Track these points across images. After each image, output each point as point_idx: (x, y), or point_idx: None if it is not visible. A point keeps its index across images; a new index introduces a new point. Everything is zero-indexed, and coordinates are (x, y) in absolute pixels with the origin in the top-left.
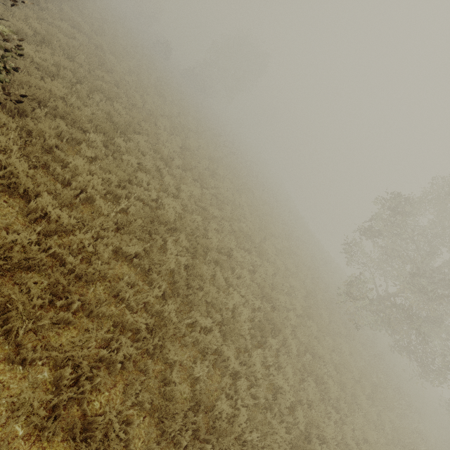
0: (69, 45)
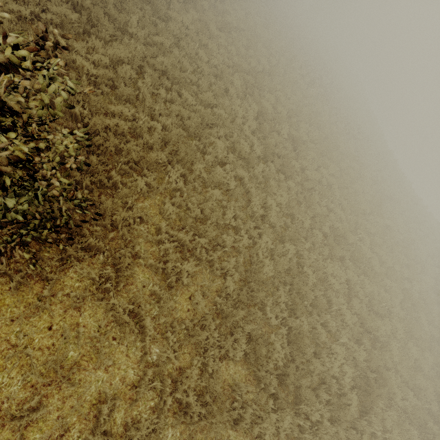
0: (116, 1)
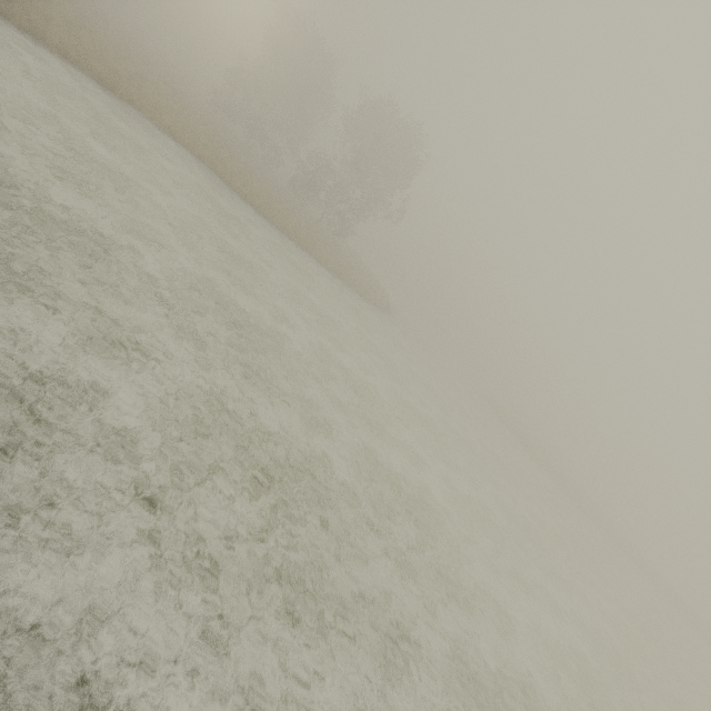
0: None
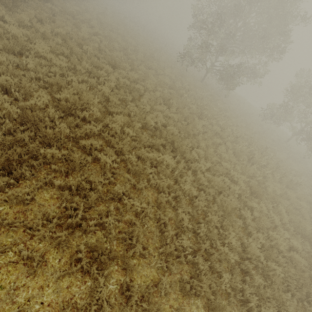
0: None
